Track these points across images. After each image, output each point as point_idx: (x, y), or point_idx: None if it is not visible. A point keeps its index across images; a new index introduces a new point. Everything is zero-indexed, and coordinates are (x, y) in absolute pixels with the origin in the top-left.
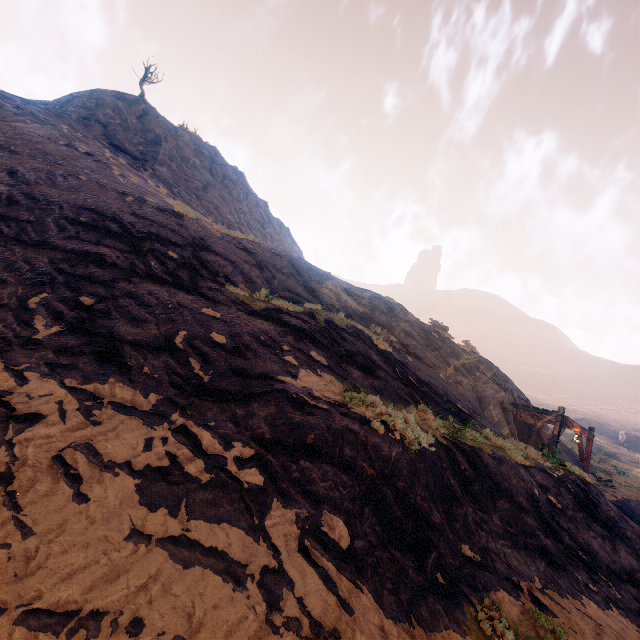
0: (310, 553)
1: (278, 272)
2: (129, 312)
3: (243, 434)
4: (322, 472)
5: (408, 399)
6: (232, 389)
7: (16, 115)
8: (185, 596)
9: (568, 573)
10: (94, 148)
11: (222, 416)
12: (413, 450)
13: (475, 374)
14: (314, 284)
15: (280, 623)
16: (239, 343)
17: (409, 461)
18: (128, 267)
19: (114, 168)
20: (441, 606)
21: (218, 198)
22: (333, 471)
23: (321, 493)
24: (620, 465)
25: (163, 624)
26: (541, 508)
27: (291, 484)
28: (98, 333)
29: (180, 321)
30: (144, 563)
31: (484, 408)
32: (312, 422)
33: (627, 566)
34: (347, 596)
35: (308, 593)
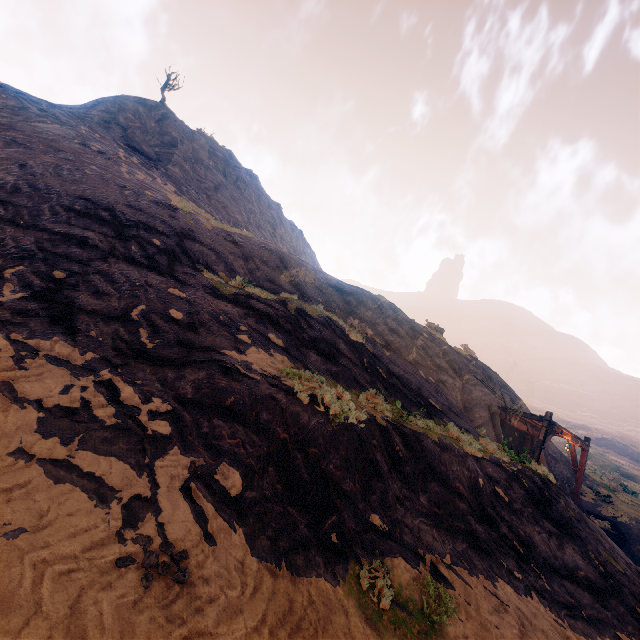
0: (192, 493)
1: (263, 264)
2: (96, 286)
3: (167, 393)
4: (233, 431)
5: (368, 387)
6: (172, 356)
7: (39, 116)
8: (44, 502)
9: (492, 558)
10: (108, 148)
11: (153, 377)
12: (337, 423)
13: (465, 376)
14: (300, 278)
15: (130, 537)
16: (195, 320)
17: (331, 432)
18: (108, 249)
19: (123, 165)
20: (323, 559)
21: (229, 198)
22: (244, 431)
23: (226, 448)
24: (636, 487)
25: (12, 518)
26: (482, 497)
27: (198, 437)
28: (59, 301)
29: (143, 297)
30: (17, 474)
31: (469, 410)
32: (236, 387)
33: (570, 563)
34: (215, 531)
35: (173, 521)
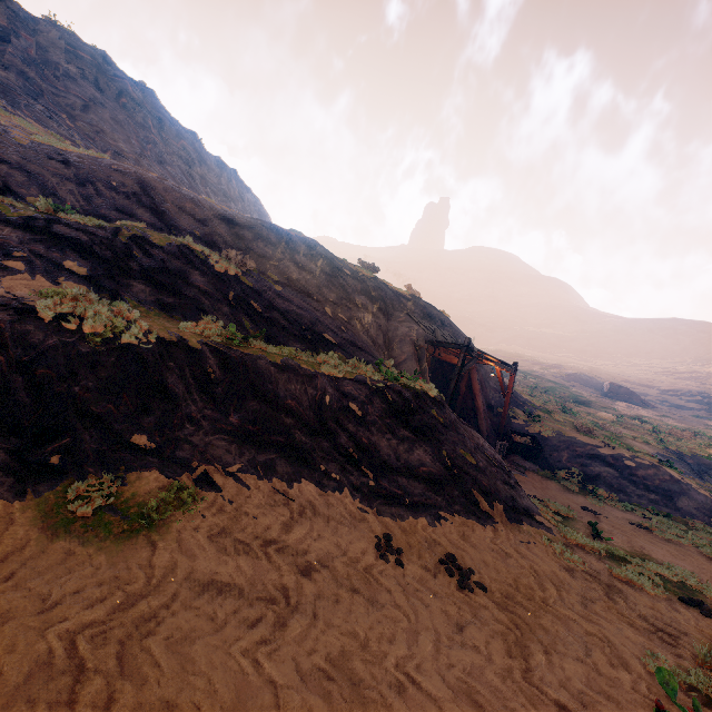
0: None
1: (110, 190)
2: None
3: None
4: None
5: (222, 319)
6: None
7: None
8: None
9: (308, 464)
10: None
11: None
12: (101, 343)
13: (394, 314)
14: (170, 207)
15: None
16: None
17: (86, 353)
18: None
19: None
20: (15, 480)
21: (109, 121)
22: None
23: None
24: (586, 410)
25: None
26: (326, 413)
27: None
28: None
29: None
30: None
31: (393, 347)
32: None
33: (414, 462)
34: None
35: None
